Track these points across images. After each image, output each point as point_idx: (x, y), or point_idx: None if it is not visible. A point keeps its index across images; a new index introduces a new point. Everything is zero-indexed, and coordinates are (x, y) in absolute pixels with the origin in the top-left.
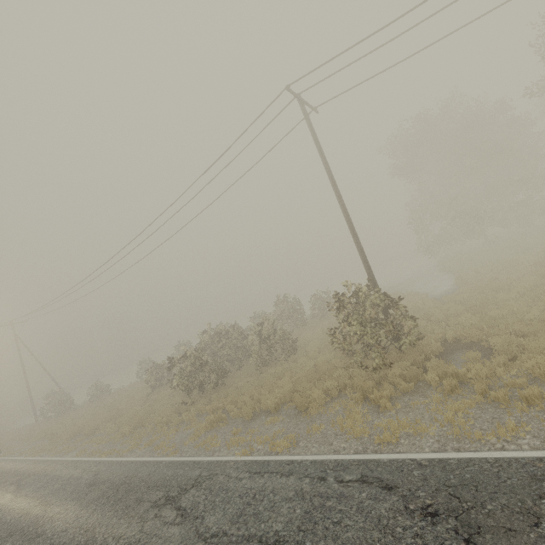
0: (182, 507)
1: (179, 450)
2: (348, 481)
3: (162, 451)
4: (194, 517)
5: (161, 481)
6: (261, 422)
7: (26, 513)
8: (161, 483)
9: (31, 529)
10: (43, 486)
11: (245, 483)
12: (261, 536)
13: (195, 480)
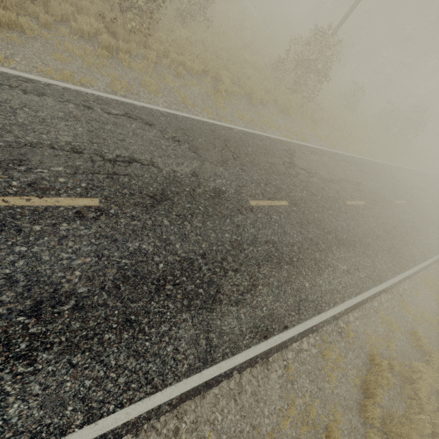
0: (303, 168)
1: (223, 117)
2: (341, 160)
3: (201, 112)
4: (315, 173)
5: (264, 150)
6: (265, 111)
7: (116, 174)
8: (266, 151)
9: (188, 189)
10: (1, 122)
11: (313, 157)
12: (342, 179)
13: (288, 152)
